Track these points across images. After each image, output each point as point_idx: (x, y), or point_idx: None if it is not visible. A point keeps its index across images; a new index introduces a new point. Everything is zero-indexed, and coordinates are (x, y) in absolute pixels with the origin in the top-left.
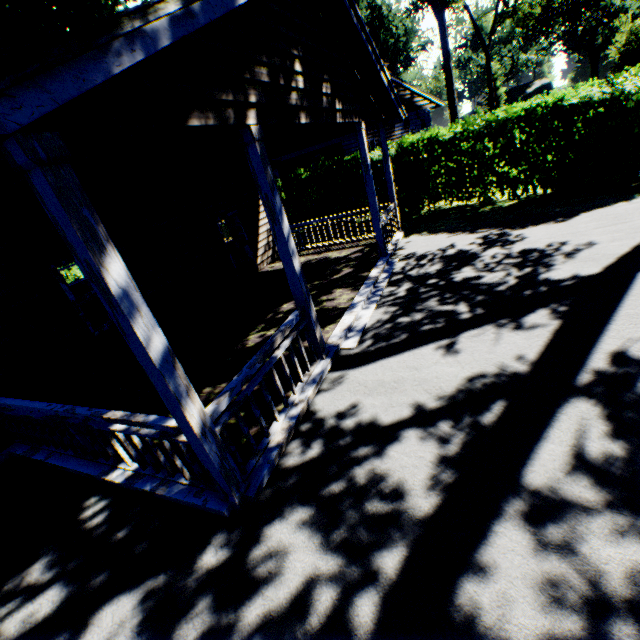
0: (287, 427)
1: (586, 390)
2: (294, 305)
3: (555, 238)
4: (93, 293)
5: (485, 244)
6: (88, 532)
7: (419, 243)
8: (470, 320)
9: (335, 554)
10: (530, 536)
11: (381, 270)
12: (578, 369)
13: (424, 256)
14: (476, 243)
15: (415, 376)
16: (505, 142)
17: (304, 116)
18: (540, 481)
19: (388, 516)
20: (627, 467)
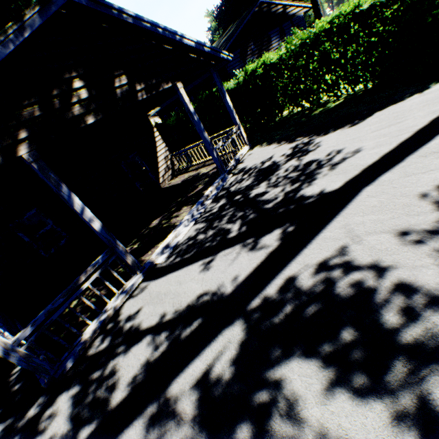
0: (94, 329)
1: (248, 315)
2: (158, 221)
3: (338, 146)
4: (41, 233)
5: (290, 155)
6: (9, 383)
7: (255, 155)
8: (232, 239)
9: (70, 421)
10: (145, 432)
11: (213, 188)
12: (257, 293)
13: (249, 170)
14: (286, 154)
15: (176, 290)
16: (320, 54)
17: (92, 117)
18: (175, 391)
19: (102, 401)
20: (222, 389)
